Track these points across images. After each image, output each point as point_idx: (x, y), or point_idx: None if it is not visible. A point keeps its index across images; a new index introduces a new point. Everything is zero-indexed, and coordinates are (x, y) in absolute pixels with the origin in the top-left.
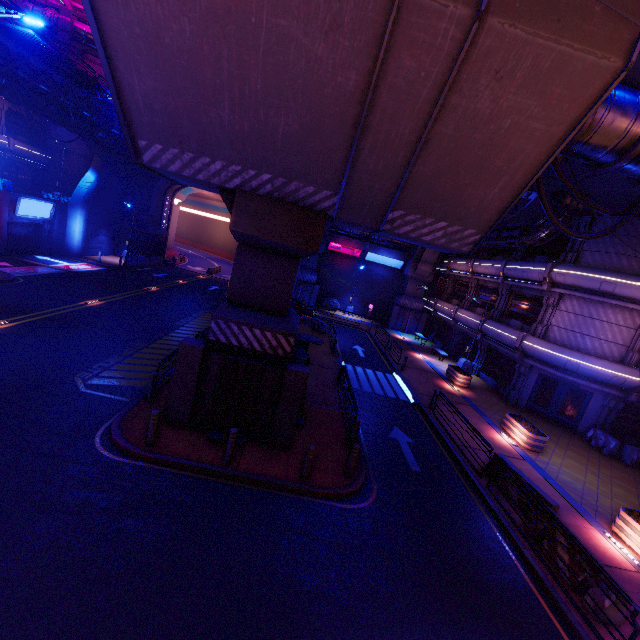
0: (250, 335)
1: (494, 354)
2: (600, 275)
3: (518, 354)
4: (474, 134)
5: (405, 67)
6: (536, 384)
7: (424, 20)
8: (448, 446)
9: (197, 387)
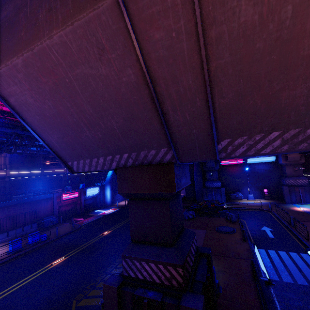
0: (148, 269)
1: None
2: None
3: None
4: (255, 45)
5: (158, 40)
6: None
7: None
8: None
9: None
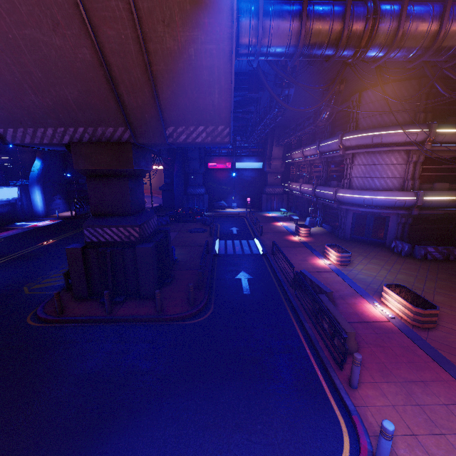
0: (110, 232)
1: (327, 209)
2: (370, 133)
3: (336, 204)
4: (178, 64)
5: (111, 36)
6: (353, 221)
7: (101, 4)
8: (277, 275)
9: (87, 273)
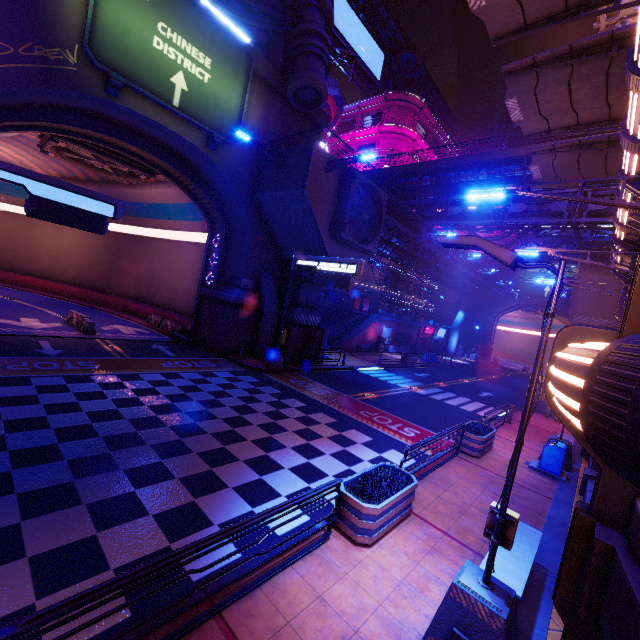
0: None
1: None
2: None
3: None
4: None
5: None
6: None
7: None
8: None
9: None
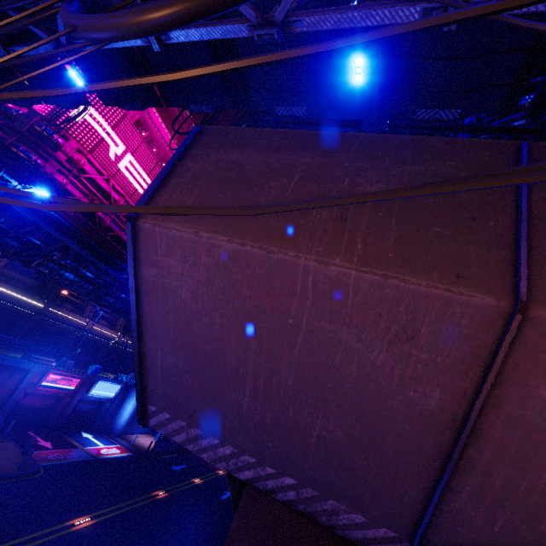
0: None
1: None
2: None
3: None
4: None
5: (540, 397)
6: None
7: None
8: None
9: None
